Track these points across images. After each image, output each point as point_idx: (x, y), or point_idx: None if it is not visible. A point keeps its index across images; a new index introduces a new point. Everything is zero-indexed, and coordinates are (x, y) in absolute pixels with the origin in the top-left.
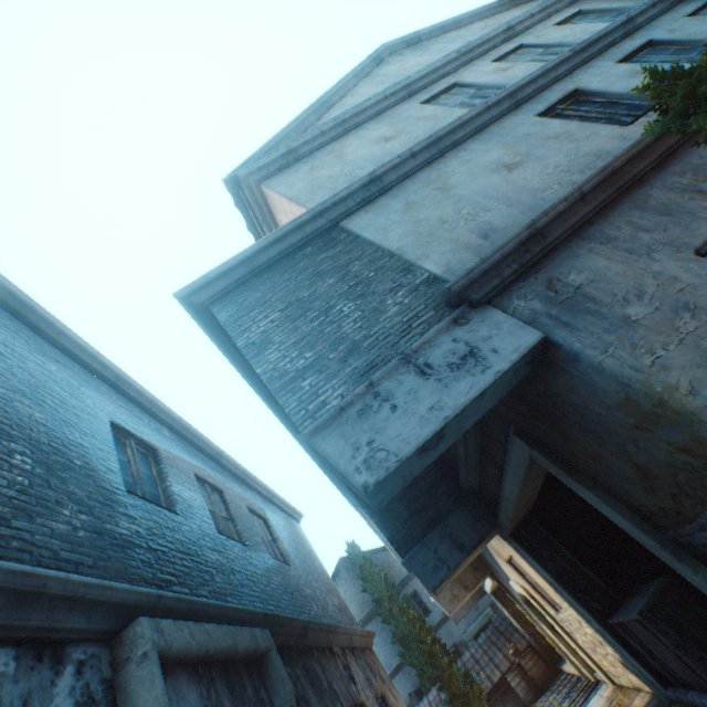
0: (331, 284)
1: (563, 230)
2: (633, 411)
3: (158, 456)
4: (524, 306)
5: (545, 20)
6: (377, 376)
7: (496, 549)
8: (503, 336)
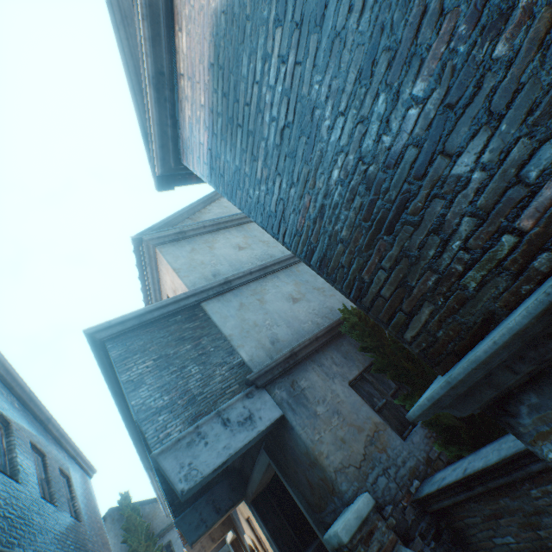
0: (189, 349)
1: (306, 353)
2: (309, 458)
3: (10, 429)
4: (279, 393)
5: None
6: (202, 422)
7: (241, 509)
8: (266, 409)
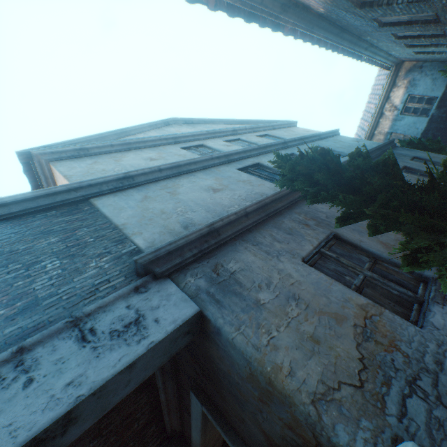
0: (52, 242)
1: (233, 232)
2: (256, 385)
3: None
4: (193, 282)
5: (252, 133)
6: (32, 339)
7: None
8: (169, 306)
